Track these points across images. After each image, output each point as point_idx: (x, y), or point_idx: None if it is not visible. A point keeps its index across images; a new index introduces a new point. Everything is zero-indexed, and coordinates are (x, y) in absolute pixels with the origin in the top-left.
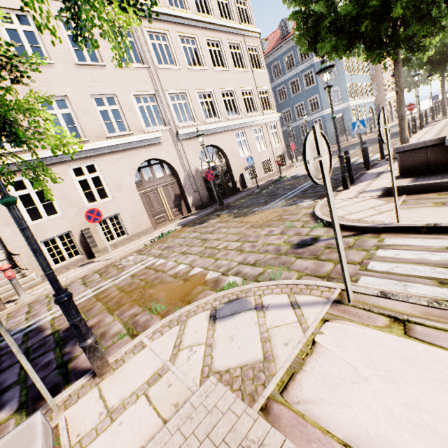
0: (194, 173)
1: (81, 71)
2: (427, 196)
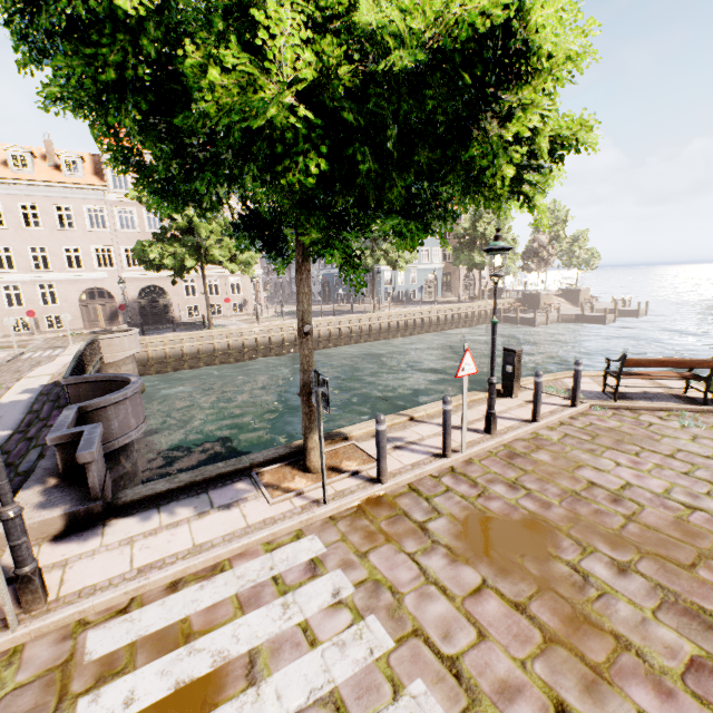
0: (132, 302)
1: (60, 234)
2: None
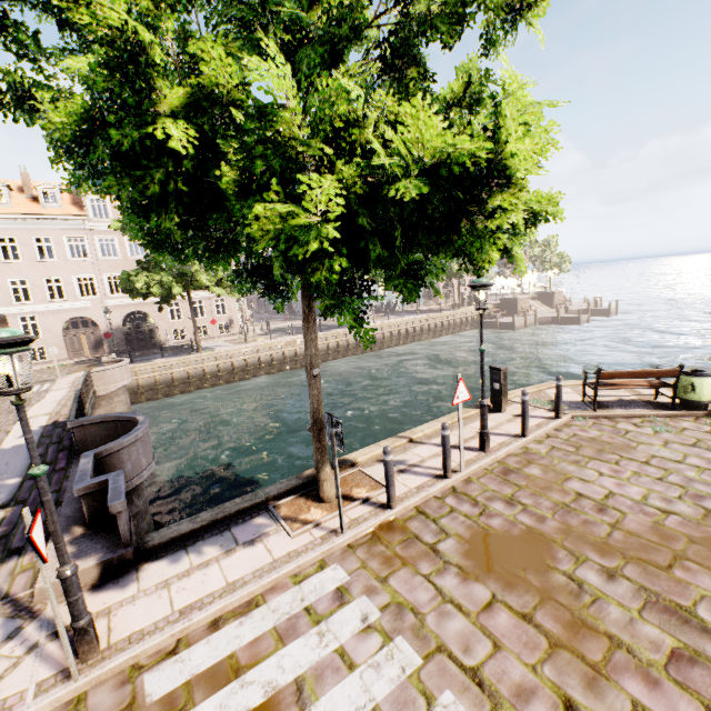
0: (116, 329)
1: (41, 265)
2: None
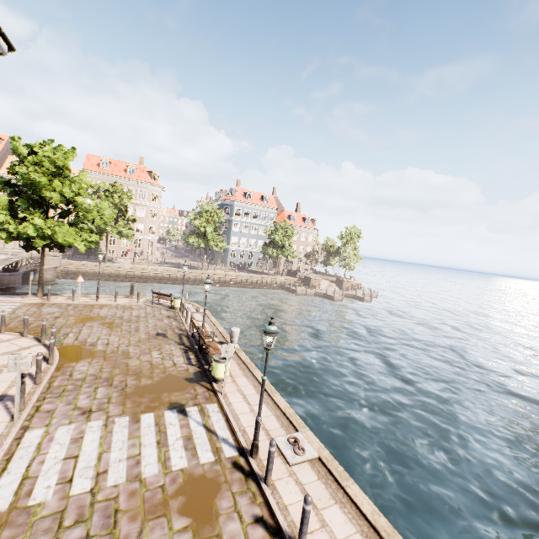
0: None
1: None
2: None
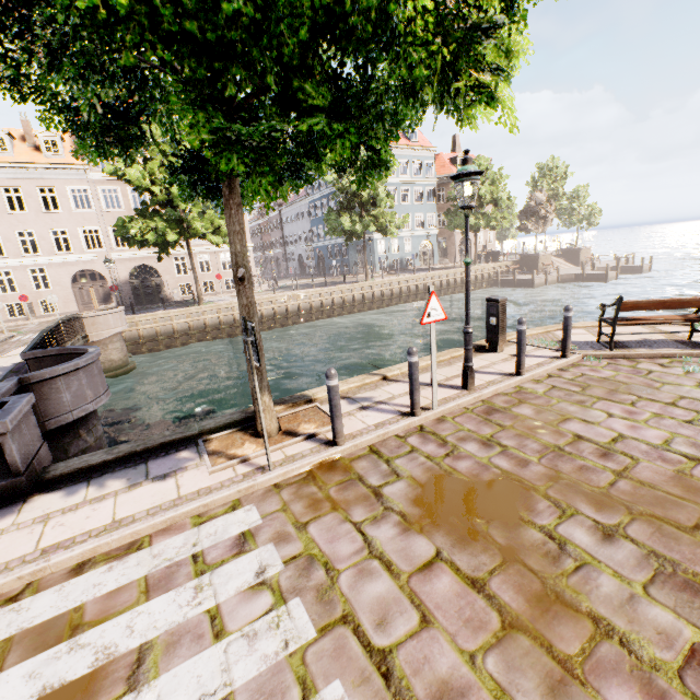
0: (124, 282)
1: (46, 216)
2: None
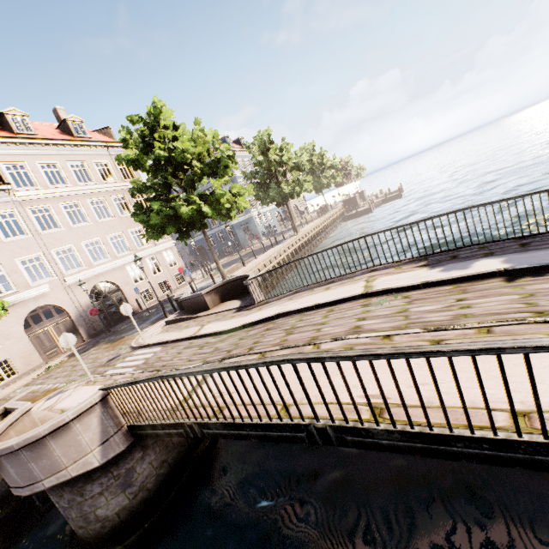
0: (86, 308)
1: None
2: (173, 325)
